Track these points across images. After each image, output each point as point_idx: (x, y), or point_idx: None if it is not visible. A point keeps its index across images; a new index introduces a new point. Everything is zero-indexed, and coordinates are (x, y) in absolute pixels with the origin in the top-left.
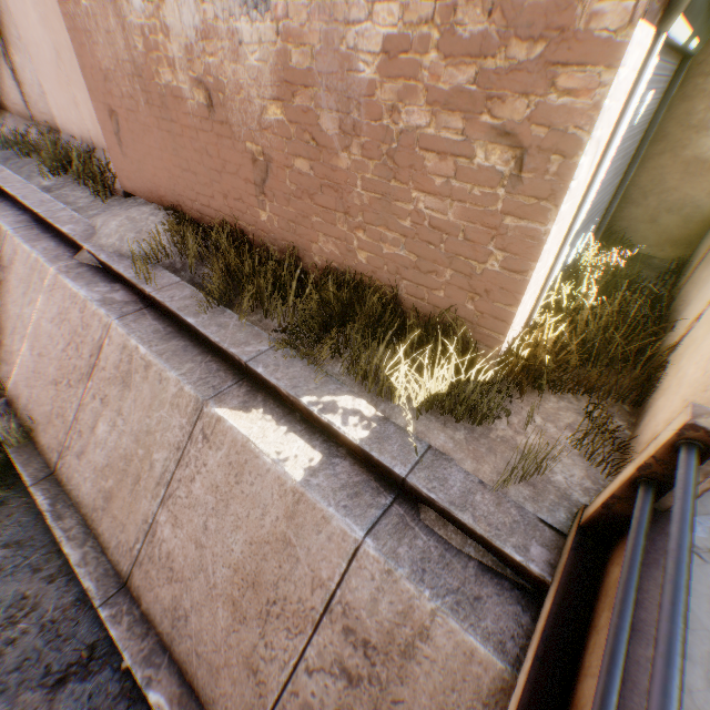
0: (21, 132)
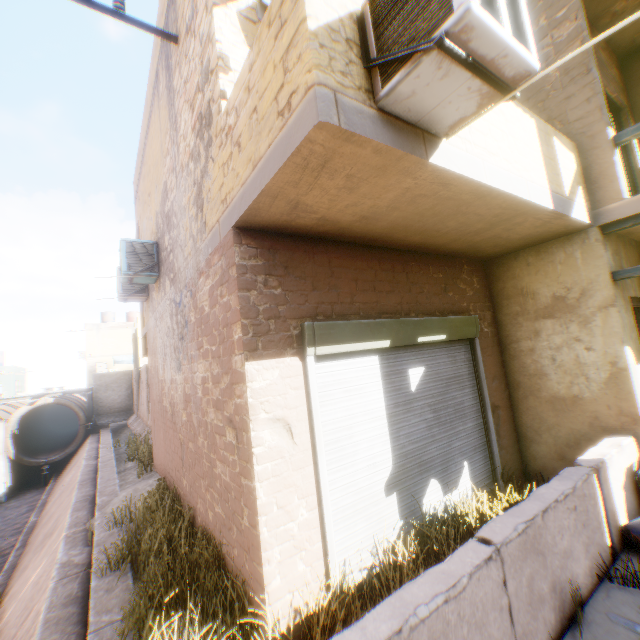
0: (141, 433)
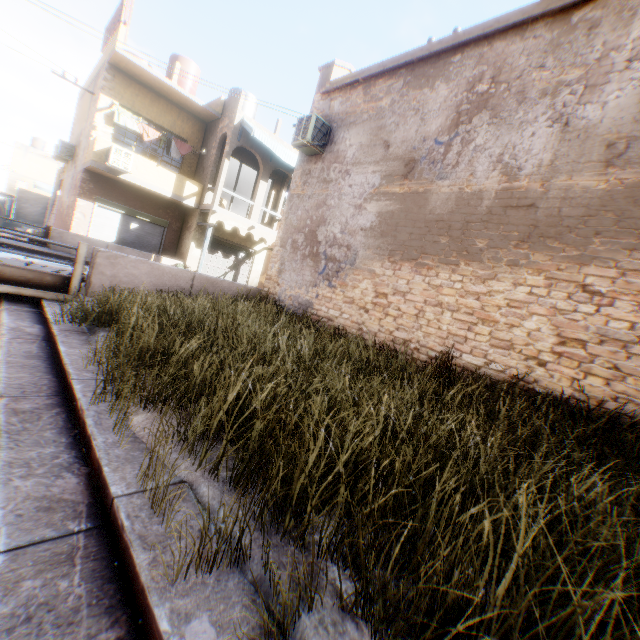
0: None
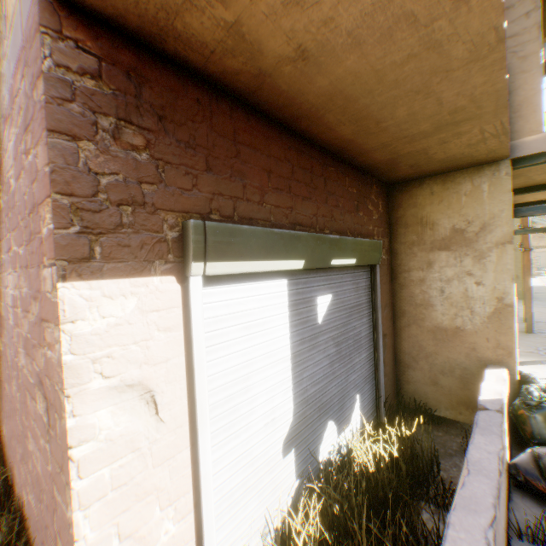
0: None
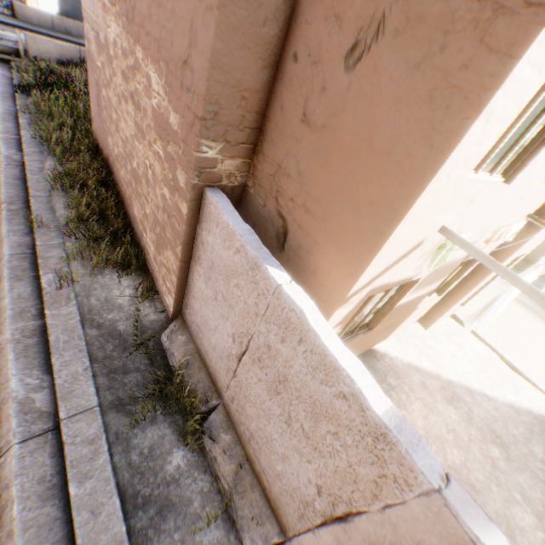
0: None
